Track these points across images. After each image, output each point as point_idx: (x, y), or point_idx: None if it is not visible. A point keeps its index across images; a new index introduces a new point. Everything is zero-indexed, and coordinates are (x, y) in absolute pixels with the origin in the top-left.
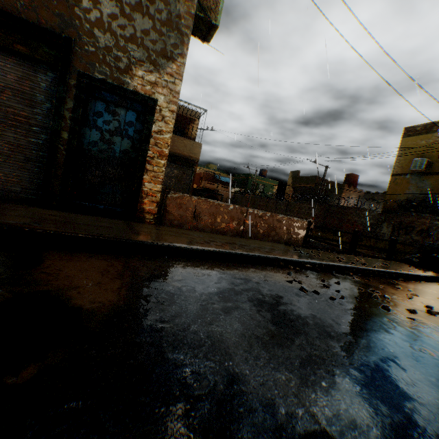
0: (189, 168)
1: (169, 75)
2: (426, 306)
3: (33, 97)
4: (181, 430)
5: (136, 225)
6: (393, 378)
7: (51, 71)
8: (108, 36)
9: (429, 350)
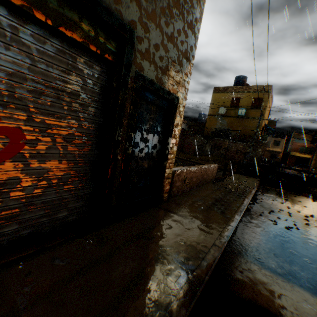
0: None
1: (186, 75)
2: (298, 211)
3: (78, 97)
4: None
5: (172, 209)
6: None
7: (97, 63)
8: (158, 32)
9: None
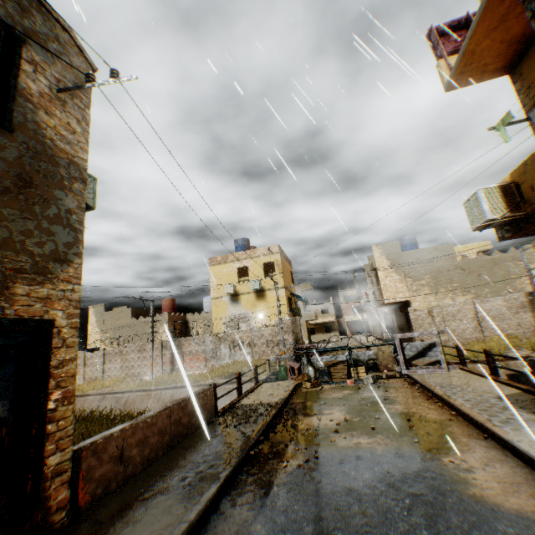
0: None
1: (66, 282)
2: (331, 419)
3: None
4: None
5: None
6: (398, 482)
7: None
8: None
9: (376, 453)
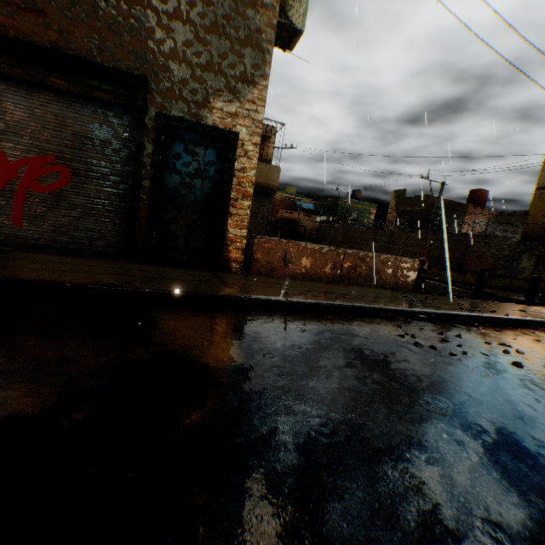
0: (266, 198)
1: (250, 103)
2: None
3: (110, 144)
4: (324, 462)
5: (223, 276)
6: (518, 434)
7: (127, 114)
8: (183, 67)
9: None
